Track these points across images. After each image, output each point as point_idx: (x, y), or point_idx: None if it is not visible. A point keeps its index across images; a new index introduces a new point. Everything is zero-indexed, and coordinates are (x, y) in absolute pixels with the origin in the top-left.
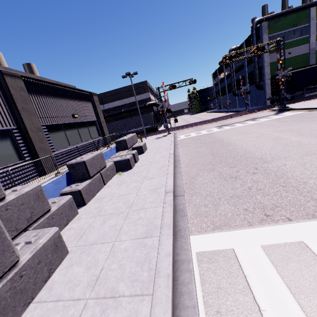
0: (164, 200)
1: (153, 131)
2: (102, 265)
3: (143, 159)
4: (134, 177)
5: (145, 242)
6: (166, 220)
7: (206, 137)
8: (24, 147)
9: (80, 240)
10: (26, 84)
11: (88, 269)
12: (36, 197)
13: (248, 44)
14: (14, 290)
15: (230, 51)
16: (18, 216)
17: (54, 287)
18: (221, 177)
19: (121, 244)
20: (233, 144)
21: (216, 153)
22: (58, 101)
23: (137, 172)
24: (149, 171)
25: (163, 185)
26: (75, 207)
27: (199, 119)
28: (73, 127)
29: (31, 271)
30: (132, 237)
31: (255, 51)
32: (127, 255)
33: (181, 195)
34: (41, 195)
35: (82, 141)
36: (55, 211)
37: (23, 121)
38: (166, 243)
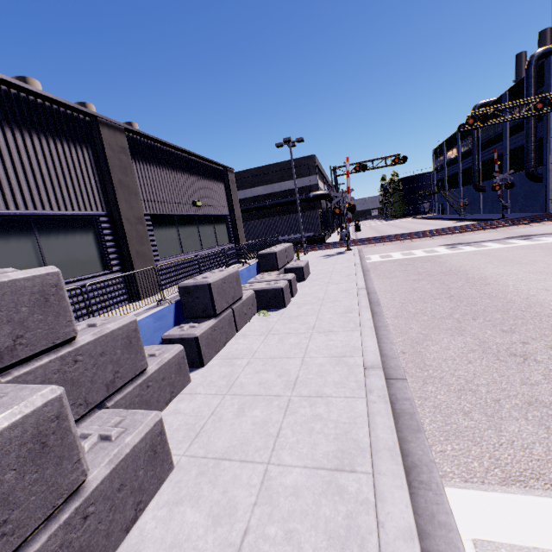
0: (367, 385)
1: (318, 242)
2: (245, 519)
3: (305, 291)
4: (293, 324)
5: (339, 482)
6: (382, 435)
7: (427, 264)
8: (113, 248)
9: (196, 444)
10: (130, 143)
11: (215, 521)
12: (126, 342)
13: (516, 96)
14: (69, 548)
15: (476, 108)
16: (92, 377)
17: (143, 550)
18: (485, 350)
19: (283, 473)
20: (494, 283)
21: (459, 297)
22: (174, 176)
23: (298, 314)
24: (321, 316)
25: (356, 350)
26: (186, 369)
27: (403, 229)
28: (191, 222)
29: (105, 505)
30: (305, 461)
31: (538, 106)
32: (300, 508)
33: (400, 379)
34: (135, 340)
35: (202, 249)
36: (153, 374)
37: (118, 204)
38: (394, 498)
